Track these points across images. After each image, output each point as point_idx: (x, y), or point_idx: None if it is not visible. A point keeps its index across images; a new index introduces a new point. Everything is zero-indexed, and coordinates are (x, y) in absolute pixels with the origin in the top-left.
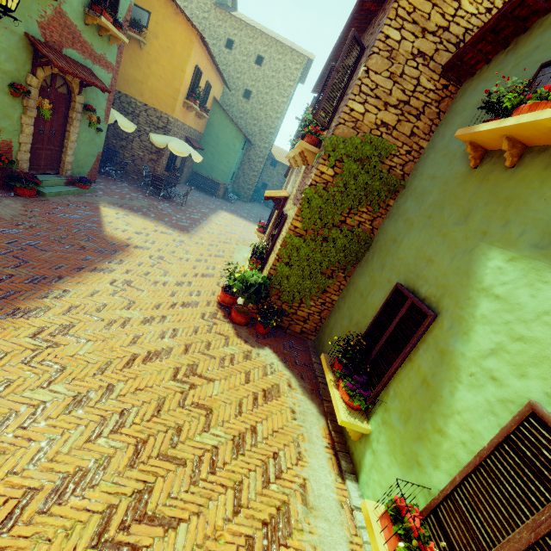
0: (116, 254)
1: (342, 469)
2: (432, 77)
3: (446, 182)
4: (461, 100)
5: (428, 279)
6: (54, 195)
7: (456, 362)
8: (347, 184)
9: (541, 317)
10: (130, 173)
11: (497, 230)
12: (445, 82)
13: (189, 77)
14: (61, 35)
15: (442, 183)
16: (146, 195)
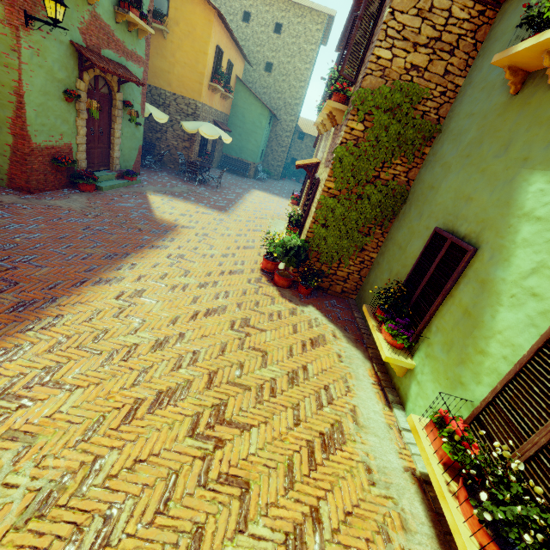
0: (167, 233)
1: (389, 401)
2: (466, 4)
3: (485, 117)
4: (501, 24)
5: (467, 217)
6: (109, 188)
7: (497, 288)
8: (378, 137)
9: None
10: (167, 163)
11: (539, 153)
12: (481, 7)
13: (212, 58)
14: (98, 38)
15: (481, 119)
16: (184, 182)
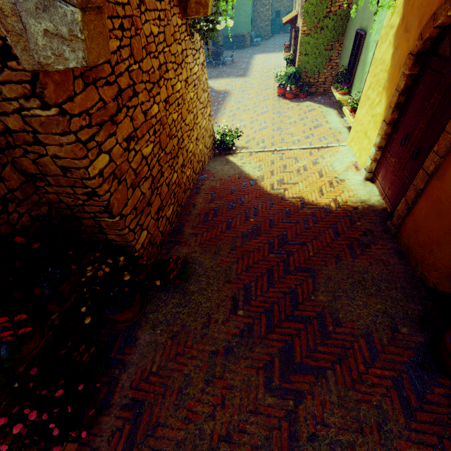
0: (227, 95)
1: (342, 117)
2: None
3: None
4: None
5: (365, 18)
6: None
7: (369, 46)
8: None
9: (384, 10)
10: None
11: None
12: None
13: None
14: None
15: None
16: (213, 68)
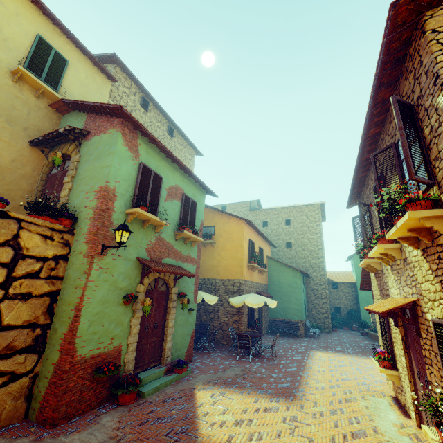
0: None
1: None
2: None
3: None
4: None
5: None
6: (153, 391)
7: None
8: None
9: None
10: (220, 340)
11: None
12: None
13: (247, 248)
14: (160, 252)
15: None
16: (237, 359)
